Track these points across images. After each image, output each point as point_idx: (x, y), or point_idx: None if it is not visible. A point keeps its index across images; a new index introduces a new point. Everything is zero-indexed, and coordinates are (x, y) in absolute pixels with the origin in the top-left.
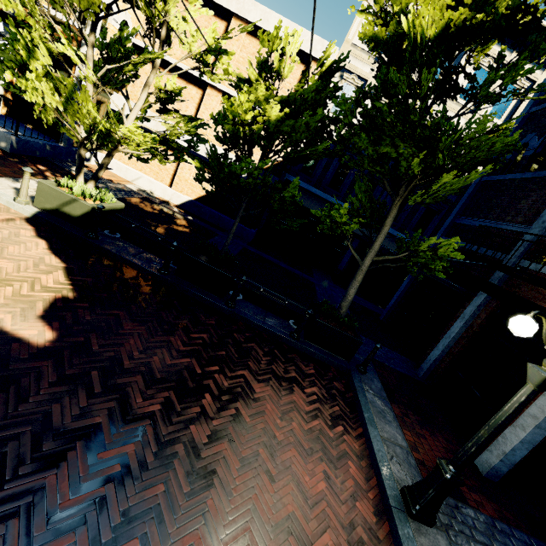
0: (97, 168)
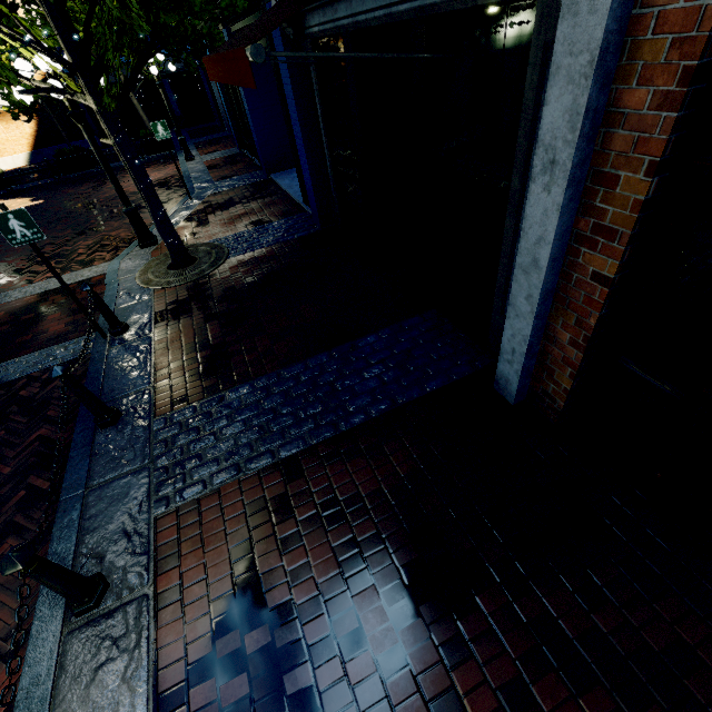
0: None
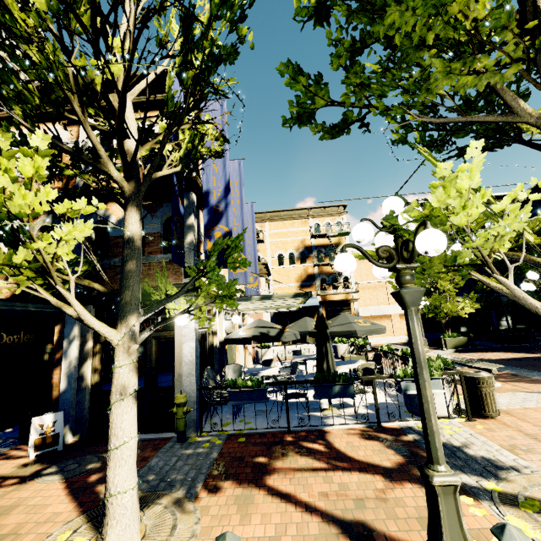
0: (448, 326)
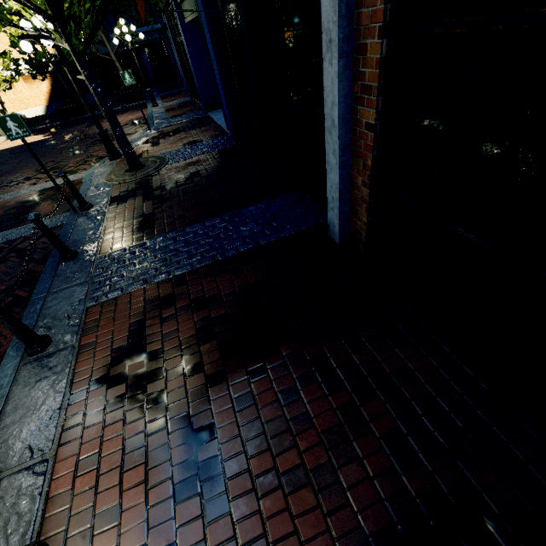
0: (1, 105)
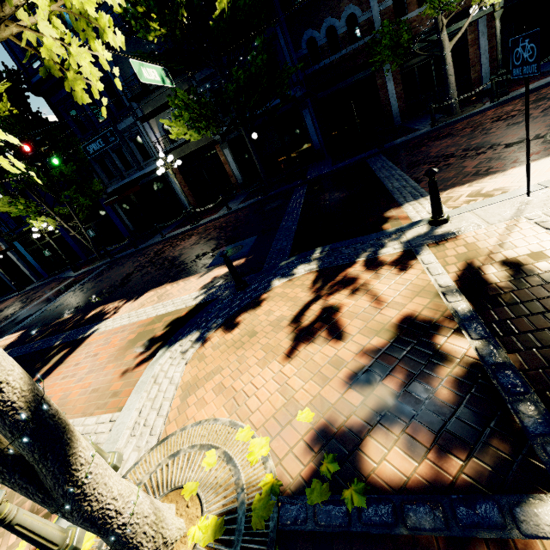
0: None
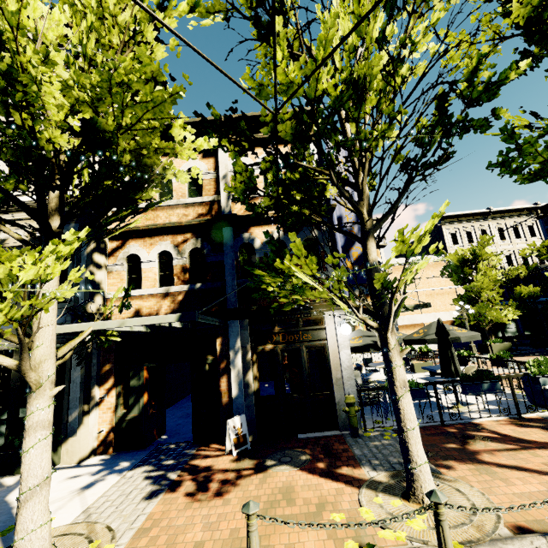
0: (491, 332)
